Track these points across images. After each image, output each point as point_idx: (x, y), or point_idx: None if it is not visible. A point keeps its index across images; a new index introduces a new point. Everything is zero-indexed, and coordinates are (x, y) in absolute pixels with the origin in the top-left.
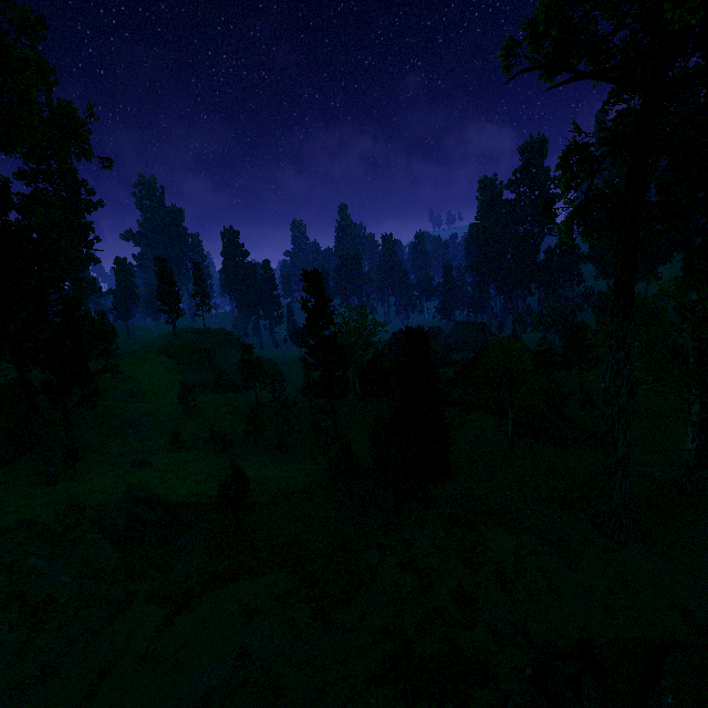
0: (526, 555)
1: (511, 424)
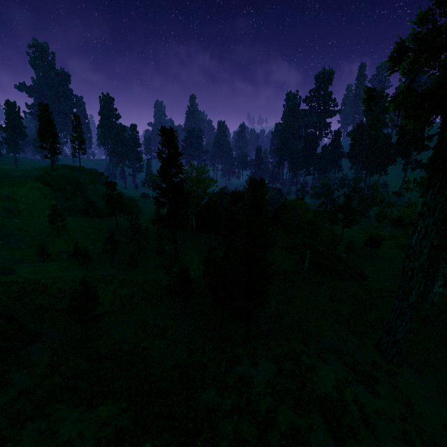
0: (343, 389)
1: (307, 261)
